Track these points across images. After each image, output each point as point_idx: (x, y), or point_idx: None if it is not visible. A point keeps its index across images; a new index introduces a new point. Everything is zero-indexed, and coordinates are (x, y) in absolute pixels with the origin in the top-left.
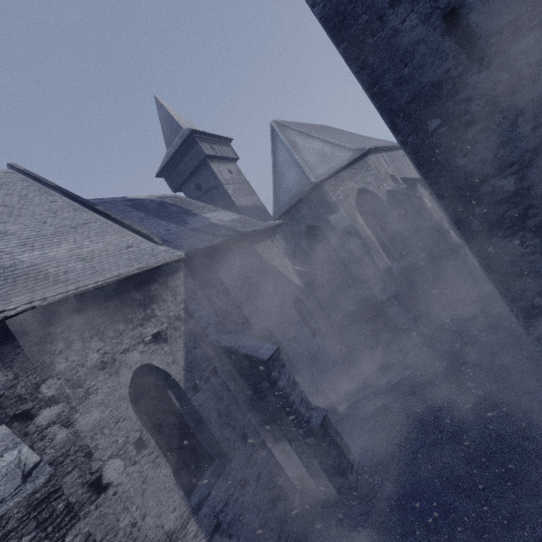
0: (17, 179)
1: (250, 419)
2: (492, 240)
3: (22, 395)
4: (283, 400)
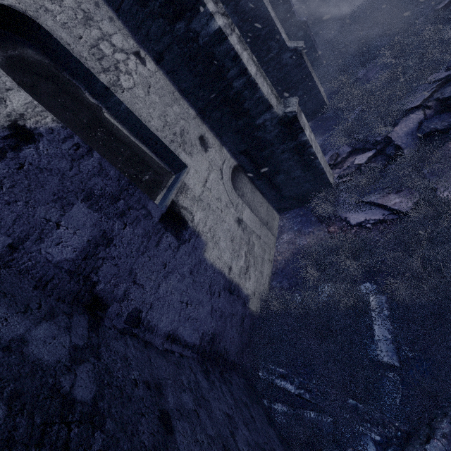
0: None
1: None
2: None
3: None
4: (287, 6)
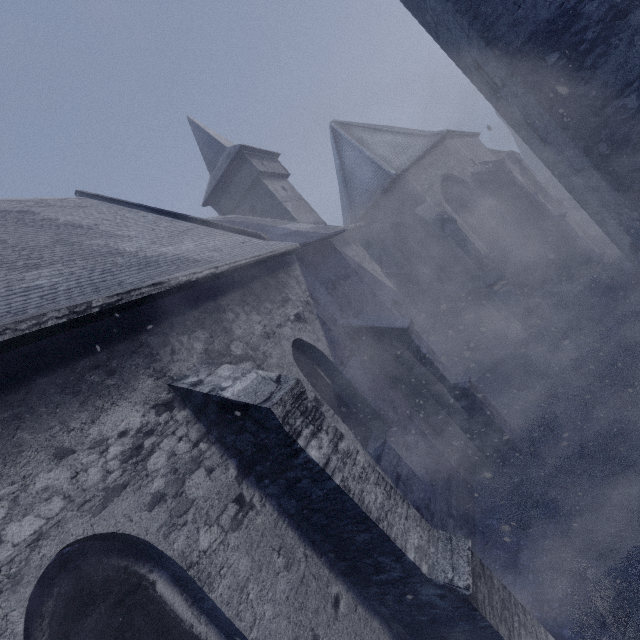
0: (94, 202)
1: (394, 396)
2: (621, 160)
3: (220, 351)
4: (427, 367)
